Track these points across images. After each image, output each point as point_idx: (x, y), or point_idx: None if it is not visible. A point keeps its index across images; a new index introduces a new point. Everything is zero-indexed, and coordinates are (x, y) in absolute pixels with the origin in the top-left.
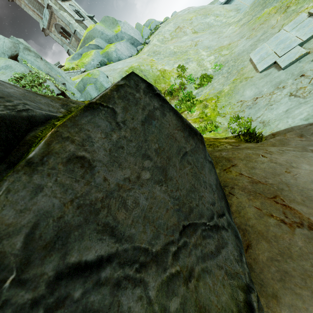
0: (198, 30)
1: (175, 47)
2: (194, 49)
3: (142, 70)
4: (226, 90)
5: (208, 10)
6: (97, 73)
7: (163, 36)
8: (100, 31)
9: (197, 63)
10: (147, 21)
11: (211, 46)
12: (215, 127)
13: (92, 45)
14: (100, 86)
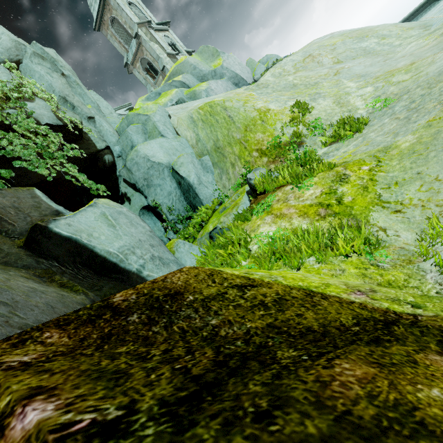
0: (345, 59)
1: (296, 77)
2: (332, 80)
3: (227, 107)
4: (406, 144)
5: (367, 31)
6: (152, 108)
7: (282, 69)
8: (193, 64)
9: (335, 99)
10: (265, 56)
11: (368, 73)
12: (370, 246)
13: (177, 82)
14: (152, 129)
